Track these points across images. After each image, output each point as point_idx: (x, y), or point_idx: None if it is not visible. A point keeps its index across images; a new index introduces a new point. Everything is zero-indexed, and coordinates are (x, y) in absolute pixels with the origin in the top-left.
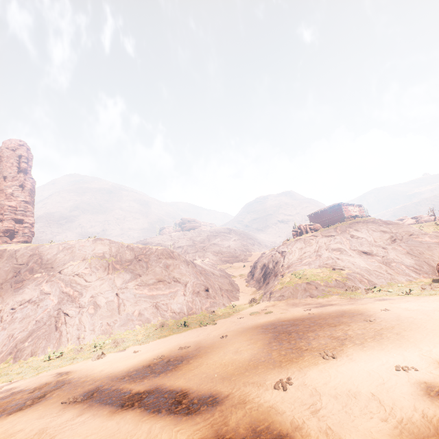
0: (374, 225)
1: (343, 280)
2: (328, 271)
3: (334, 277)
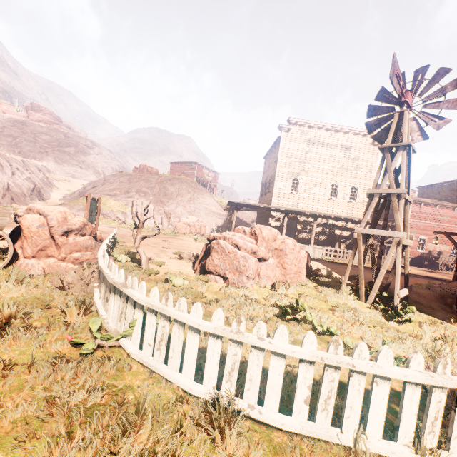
0: (187, 185)
1: (117, 212)
2: (120, 204)
3: (113, 208)
